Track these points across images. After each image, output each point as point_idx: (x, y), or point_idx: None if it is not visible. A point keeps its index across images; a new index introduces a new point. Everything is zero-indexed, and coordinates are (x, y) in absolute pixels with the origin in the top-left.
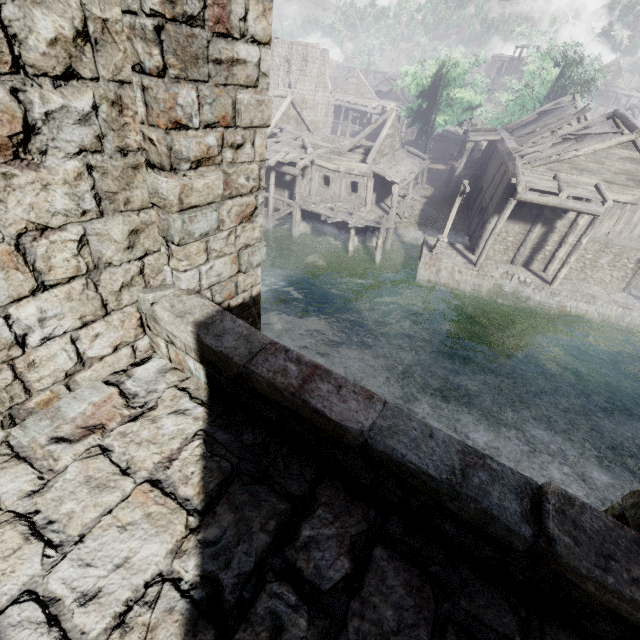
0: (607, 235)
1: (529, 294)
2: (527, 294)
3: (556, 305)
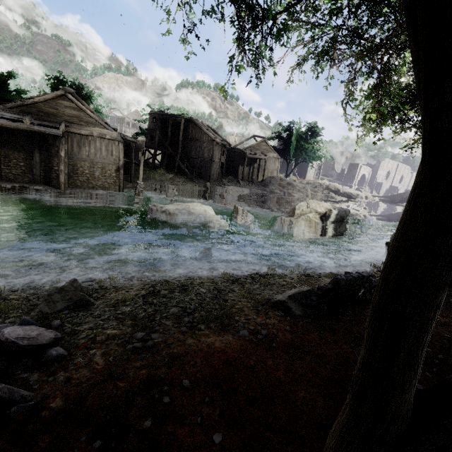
0: (89, 156)
1: (44, 197)
2: (43, 197)
3: (68, 201)
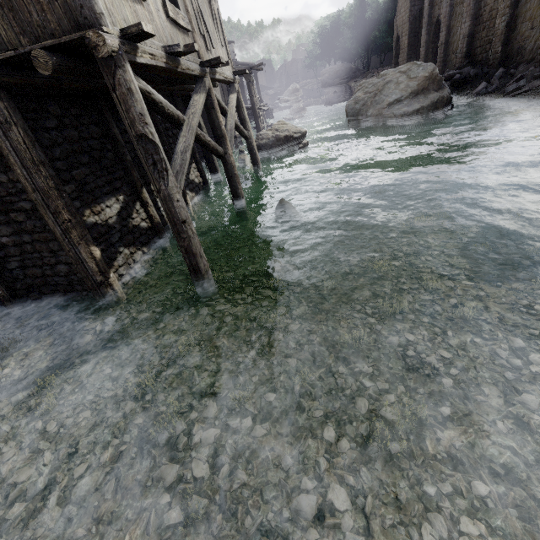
0: None
1: None
2: None
3: None
